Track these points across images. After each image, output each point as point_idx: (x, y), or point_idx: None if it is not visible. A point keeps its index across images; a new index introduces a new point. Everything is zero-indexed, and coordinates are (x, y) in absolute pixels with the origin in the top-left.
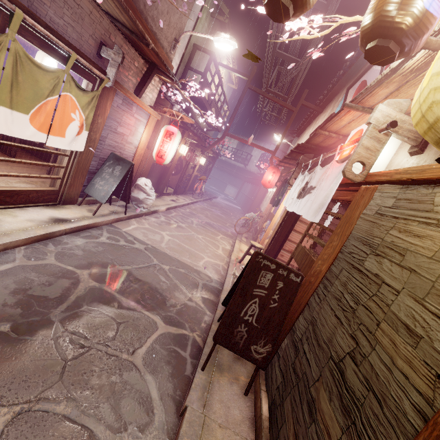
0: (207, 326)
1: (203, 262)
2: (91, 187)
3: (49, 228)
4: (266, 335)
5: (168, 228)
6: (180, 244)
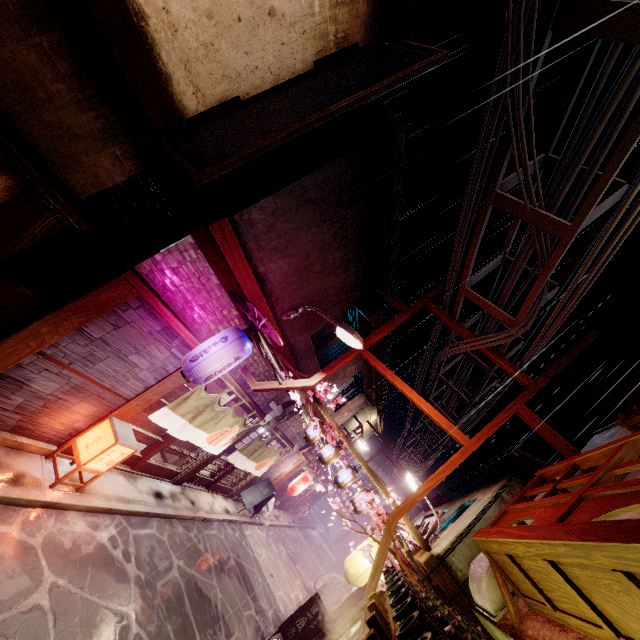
0: (270, 633)
1: (279, 593)
2: (246, 493)
3: (225, 515)
4: None
5: (266, 546)
6: (270, 567)
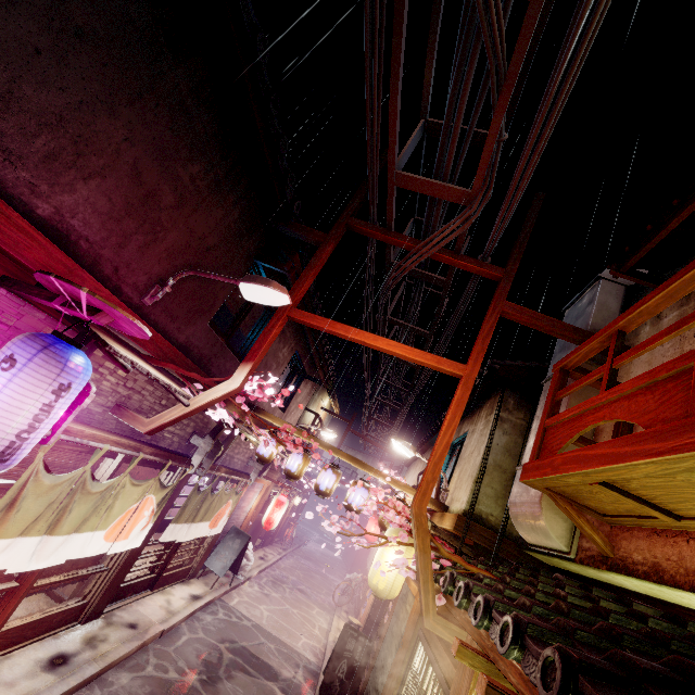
0: None
1: (301, 642)
2: (212, 559)
3: (194, 605)
4: (351, 688)
5: (264, 600)
6: (278, 621)
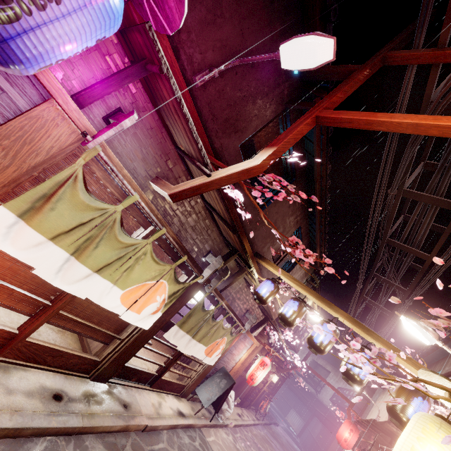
0: None
1: None
2: (201, 388)
3: (177, 419)
4: None
5: None
6: None
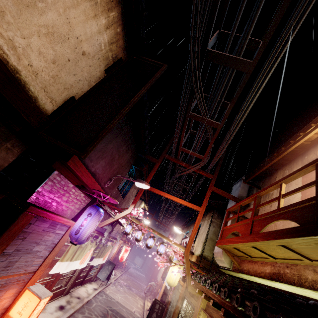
0: None
1: (134, 309)
2: (100, 274)
3: (95, 292)
4: None
5: (118, 292)
6: (124, 300)
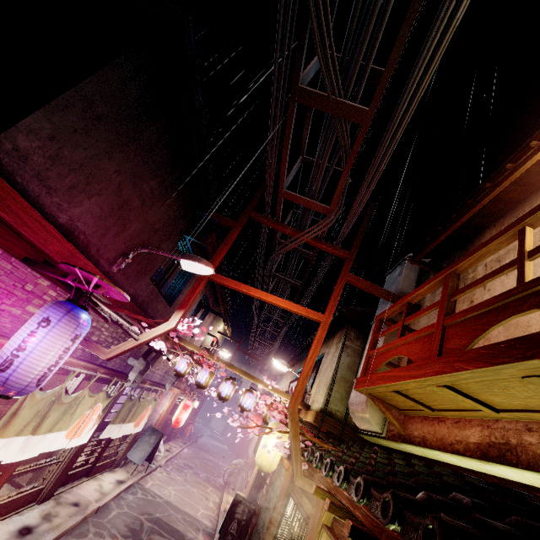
0: None
1: (200, 513)
2: (133, 452)
3: (119, 488)
4: None
5: (171, 483)
6: (182, 497)
